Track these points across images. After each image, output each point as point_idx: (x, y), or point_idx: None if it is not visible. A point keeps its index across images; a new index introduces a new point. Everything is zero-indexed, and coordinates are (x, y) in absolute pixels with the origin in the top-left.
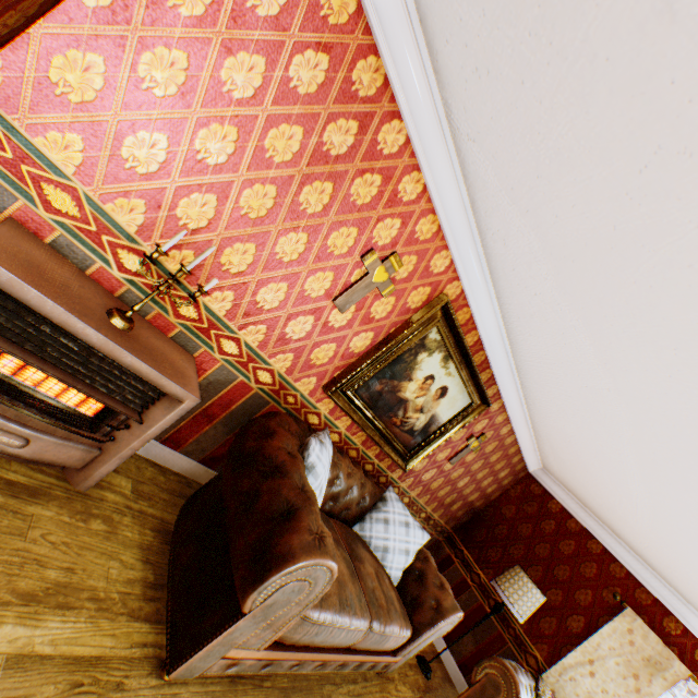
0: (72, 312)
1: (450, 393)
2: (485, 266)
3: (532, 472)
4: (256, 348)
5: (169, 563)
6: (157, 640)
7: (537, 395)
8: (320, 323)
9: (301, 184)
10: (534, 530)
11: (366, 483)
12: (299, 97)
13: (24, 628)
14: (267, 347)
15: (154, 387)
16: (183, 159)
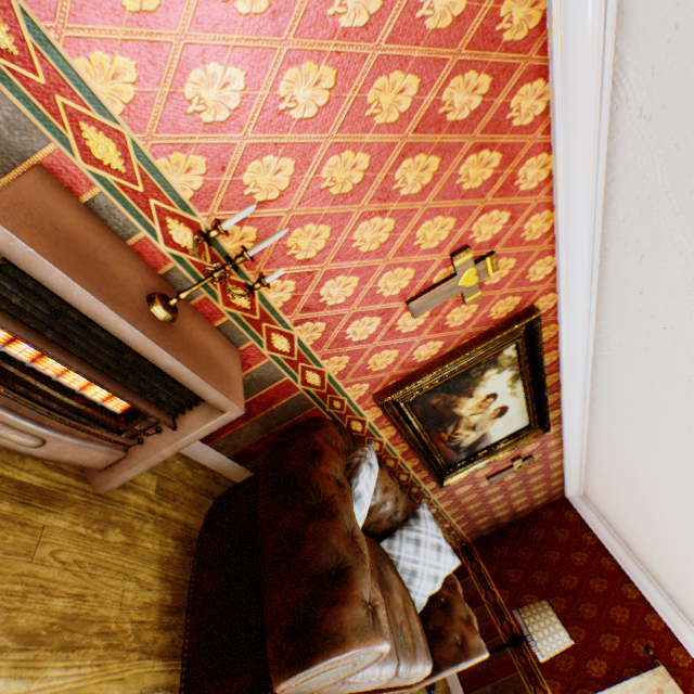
0: (104, 300)
1: (509, 413)
2: (595, 280)
3: (569, 497)
4: (310, 347)
5: (189, 585)
6: (169, 681)
7: (609, 430)
8: (386, 326)
9: (401, 156)
10: (563, 559)
11: (401, 497)
12: (424, 33)
13: (18, 682)
14: (322, 347)
15: (193, 391)
16: (261, 107)
